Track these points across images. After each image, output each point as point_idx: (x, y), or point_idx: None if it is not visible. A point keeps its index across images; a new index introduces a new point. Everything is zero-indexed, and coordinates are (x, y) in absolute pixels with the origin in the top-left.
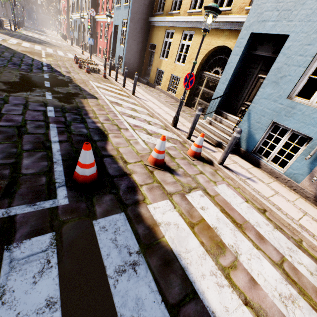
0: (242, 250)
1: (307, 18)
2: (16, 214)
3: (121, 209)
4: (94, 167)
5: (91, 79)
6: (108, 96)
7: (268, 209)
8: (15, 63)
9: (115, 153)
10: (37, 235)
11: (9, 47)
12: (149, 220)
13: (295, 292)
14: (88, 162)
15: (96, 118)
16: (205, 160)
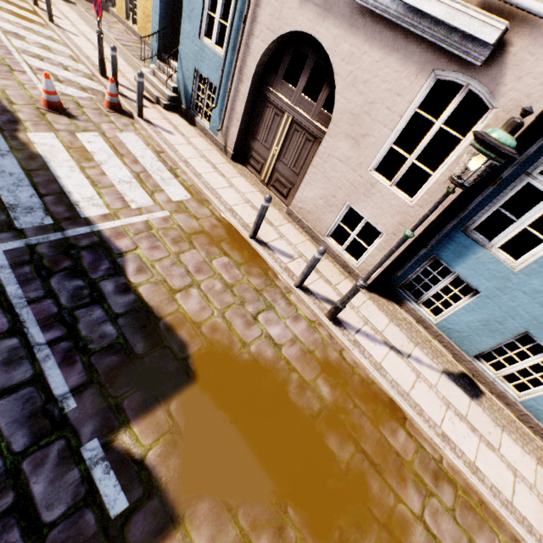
0: (109, 164)
1: None
2: None
3: None
4: None
5: None
6: (0, 22)
7: (165, 151)
8: None
9: None
10: None
11: None
12: (26, 140)
13: (136, 182)
14: None
15: None
16: (127, 114)
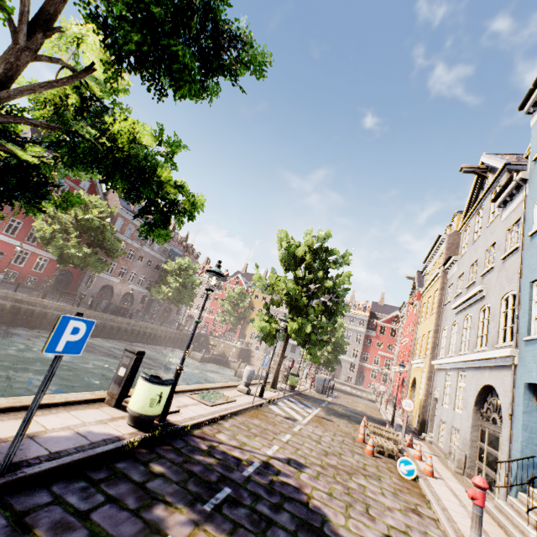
0: None
1: None
2: None
3: None
4: None
5: None
6: None
7: None
8: None
9: None
10: None
11: None
12: None
13: None
14: None
15: None
16: None
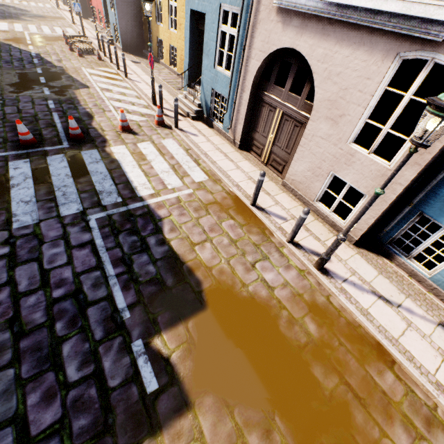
0: (155, 161)
1: (209, 0)
2: (47, 149)
3: (95, 148)
4: (79, 130)
5: (84, 65)
6: (100, 84)
7: (191, 148)
8: (7, 60)
9: (97, 126)
10: (58, 155)
11: None
12: (109, 152)
13: (172, 171)
14: (74, 127)
15: (86, 105)
16: (168, 127)
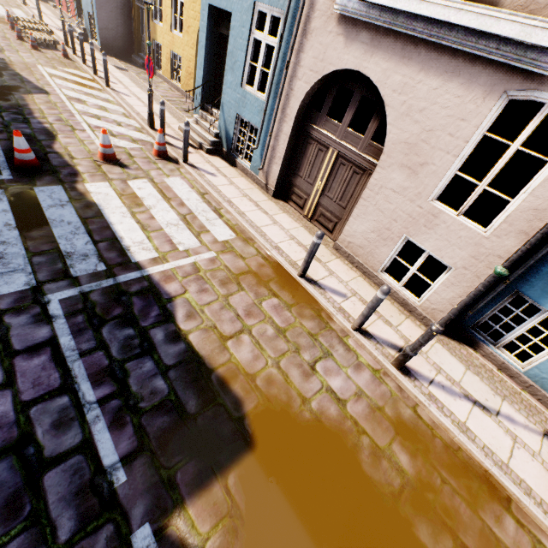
0: (157, 208)
1: None
2: None
3: (59, 184)
4: (31, 154)
5: (41, 62)
6: (66, 90)
7: (209, 193)
8: None
9: (62, 151)
10: None
11: None
12: (83, 190)
13: (182, 224)
14: (23, 148)
15: (44, 118)
16: (173, 160)
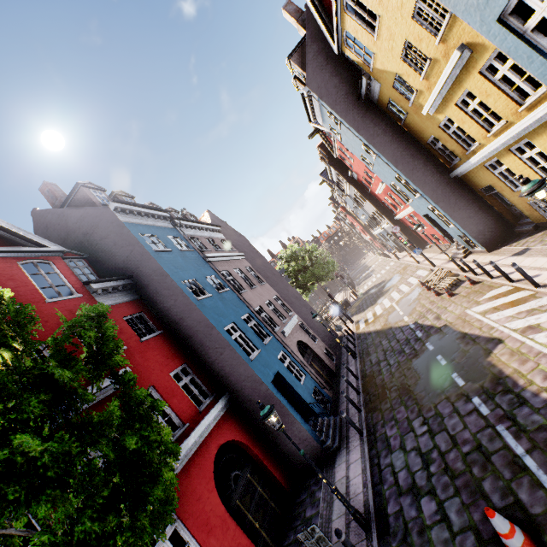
0: None
1: None
2: None
3: None
4: None
5: (464, 305)
6: (508, 323)
7: None
8: (398, 350)
9: None
10: None
11: (376, 330)
12: None
13: None
14: None
15: (529, 383)
16: None
